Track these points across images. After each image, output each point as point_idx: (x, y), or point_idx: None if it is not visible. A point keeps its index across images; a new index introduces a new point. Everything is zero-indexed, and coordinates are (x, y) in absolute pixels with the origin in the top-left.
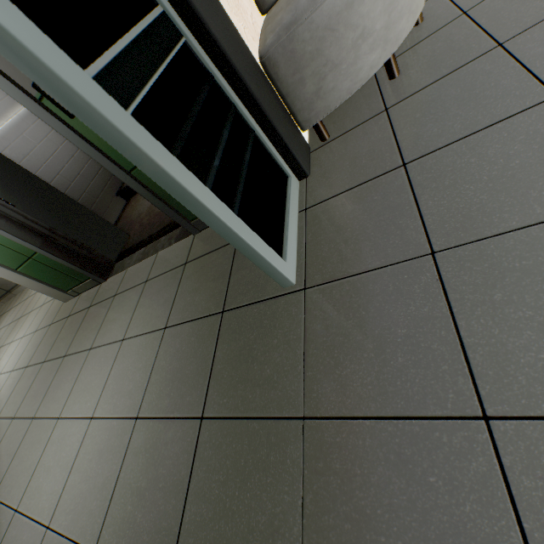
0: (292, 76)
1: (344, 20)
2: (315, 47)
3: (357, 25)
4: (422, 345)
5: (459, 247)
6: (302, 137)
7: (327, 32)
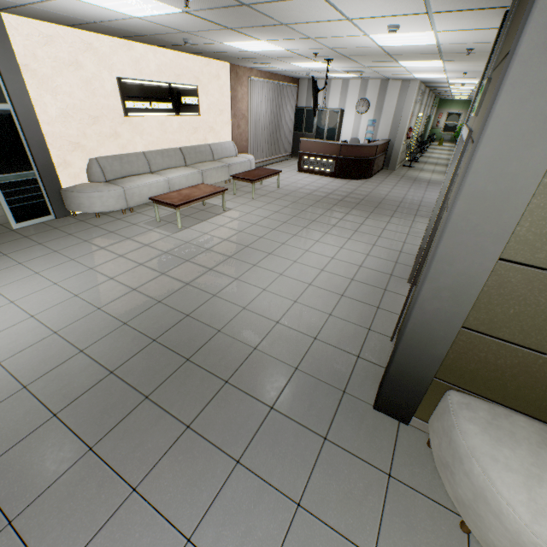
0: (66, 198)
1: (78, 198)
2: (71, 197)
3: (81, 201)
4: (3, 241)
5: (28, 238)
6: (70, 211)
7: (74, 197)
